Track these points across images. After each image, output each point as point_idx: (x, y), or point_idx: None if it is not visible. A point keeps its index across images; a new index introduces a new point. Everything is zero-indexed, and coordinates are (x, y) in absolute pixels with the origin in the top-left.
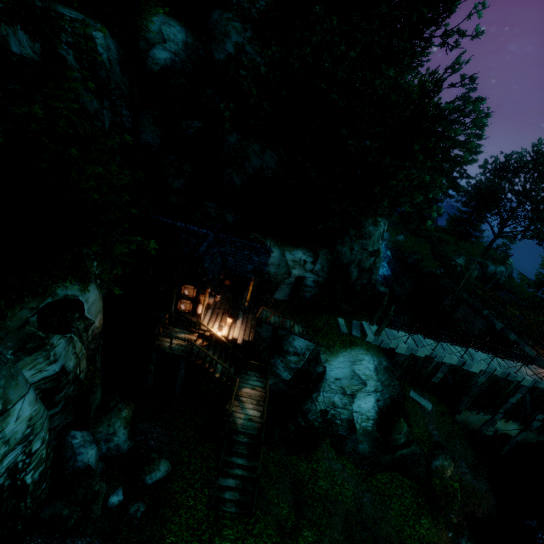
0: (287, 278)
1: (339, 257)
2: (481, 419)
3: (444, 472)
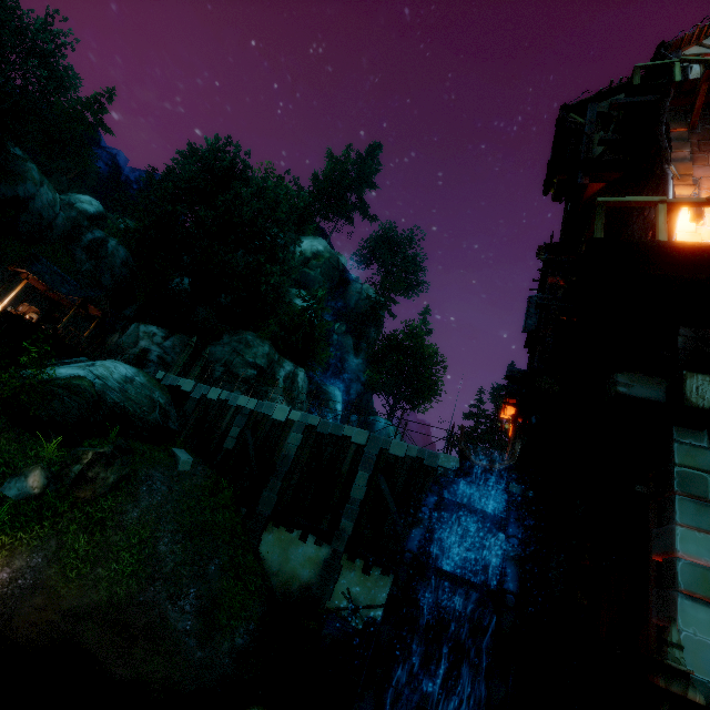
0: (133, 348)
1: (208, 355)
2: (314, 560)
3: (83, 457)
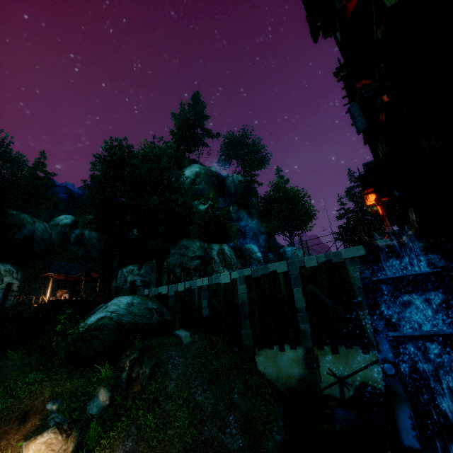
0: (125, 284)
1: (167, 266)
2: (296, 360)
3: (124, 366)
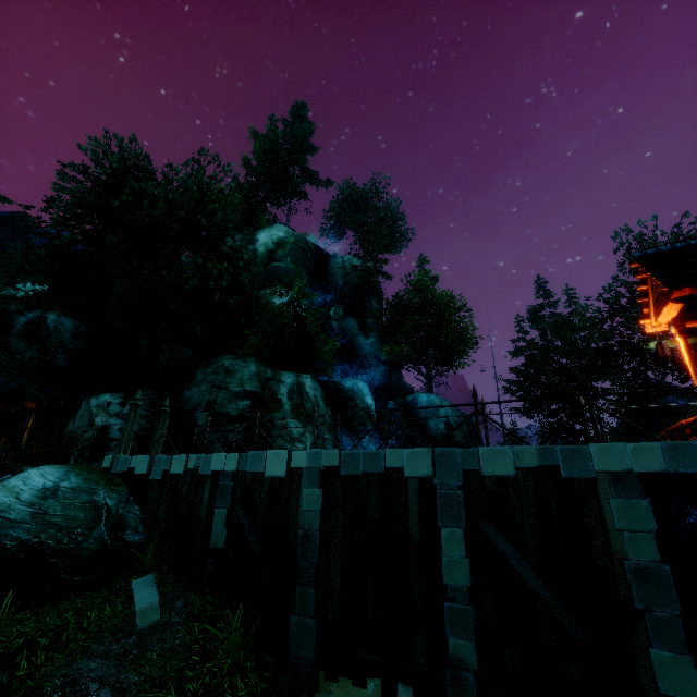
0: (89, 431)
1: (184, 404)
2: None
3: None
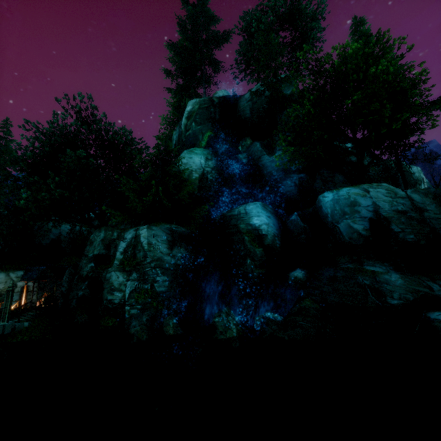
0: None
1: None
2: None
3: None
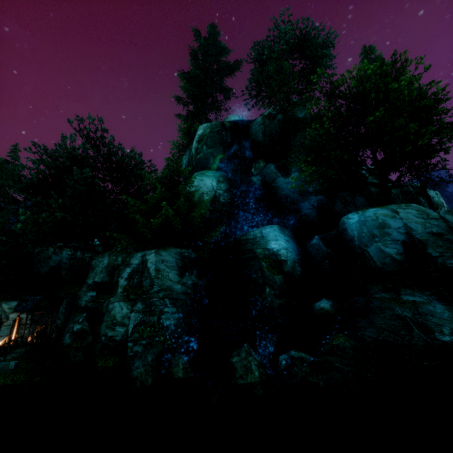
0: None
1: None
2: None
3: None
